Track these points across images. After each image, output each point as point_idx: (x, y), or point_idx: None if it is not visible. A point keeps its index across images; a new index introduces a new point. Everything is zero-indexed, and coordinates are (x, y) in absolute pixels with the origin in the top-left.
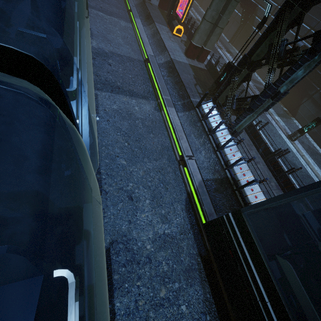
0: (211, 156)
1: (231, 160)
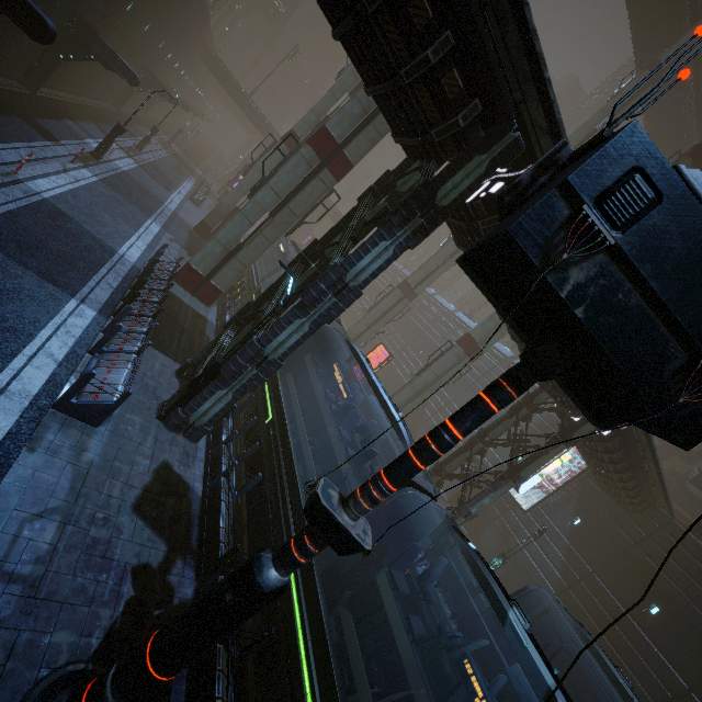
0: None
1: None
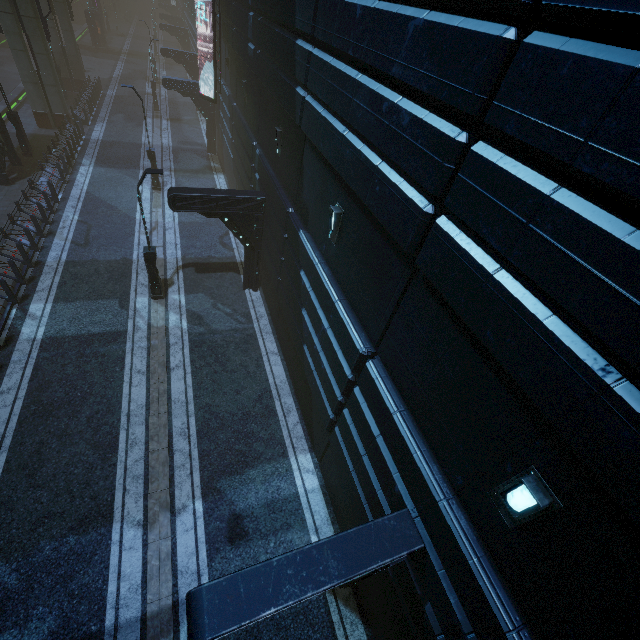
0: None
1: None
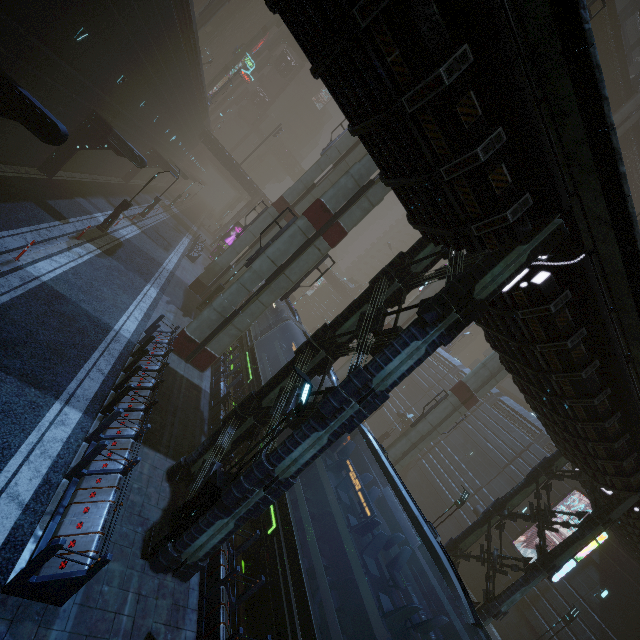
0: None
1: None
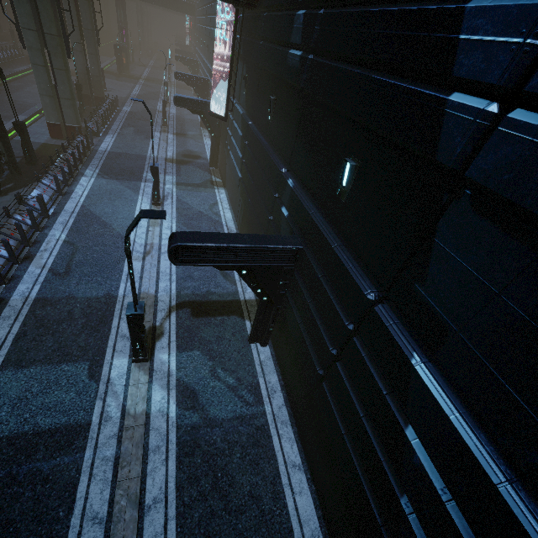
0: None
1: None
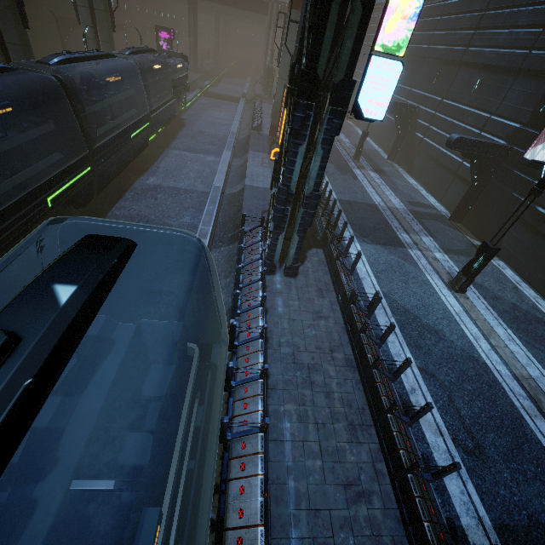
0: (228, 300)
1: (244, 304)
